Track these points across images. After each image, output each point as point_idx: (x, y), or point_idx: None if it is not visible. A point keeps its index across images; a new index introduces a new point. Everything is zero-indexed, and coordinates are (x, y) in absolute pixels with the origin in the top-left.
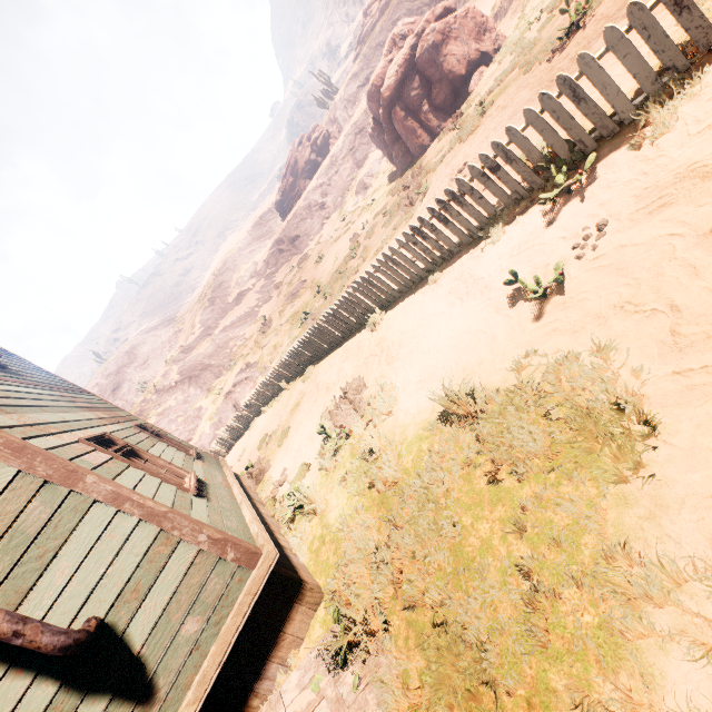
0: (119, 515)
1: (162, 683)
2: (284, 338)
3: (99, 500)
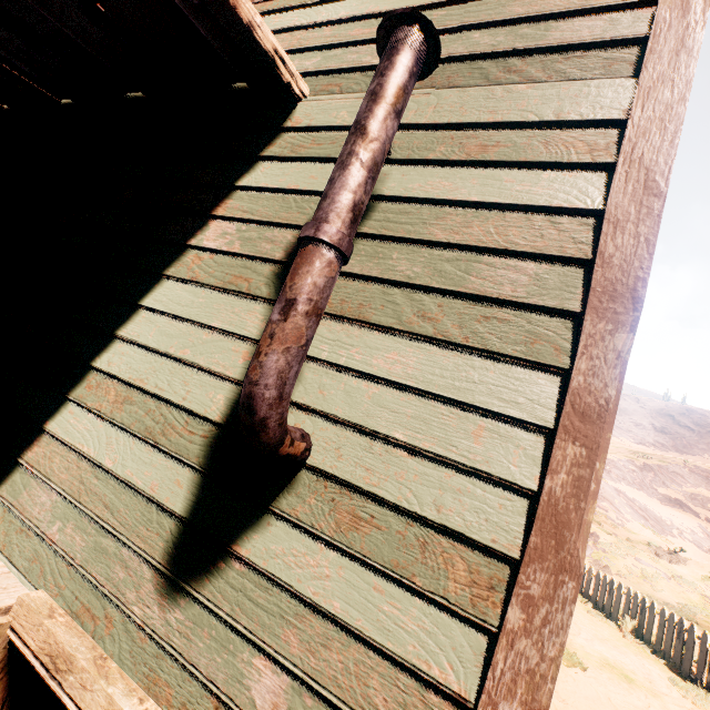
0: (535, 436)
1: (173, 618)
2: (669, 591)
3: (572, 377)
